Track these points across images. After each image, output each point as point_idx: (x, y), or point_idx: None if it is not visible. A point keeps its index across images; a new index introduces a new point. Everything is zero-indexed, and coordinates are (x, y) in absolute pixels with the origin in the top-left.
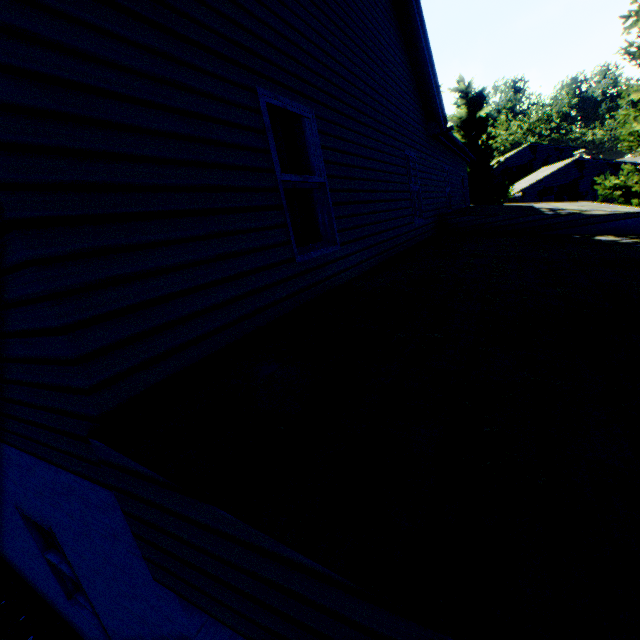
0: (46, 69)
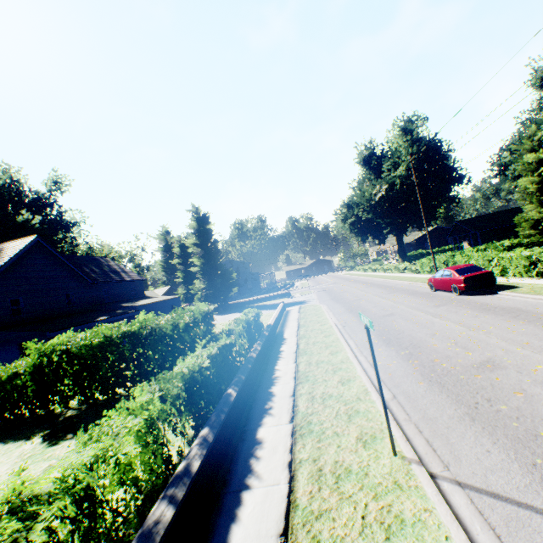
0: None
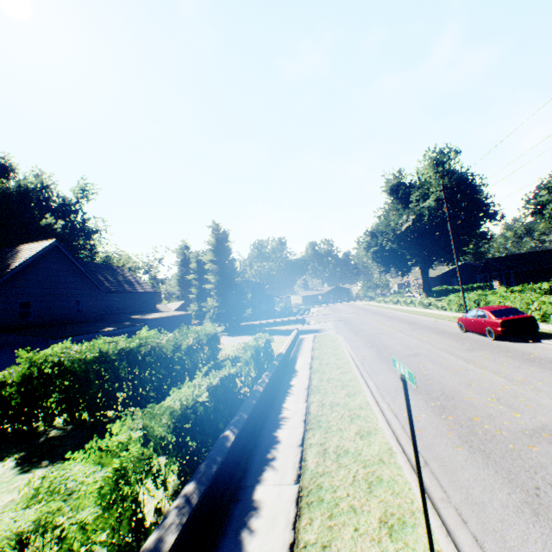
0: None
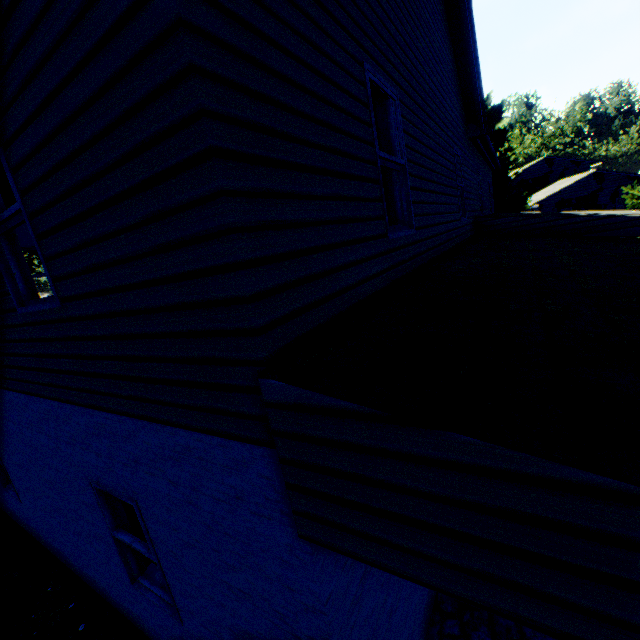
0: (235, 8)
